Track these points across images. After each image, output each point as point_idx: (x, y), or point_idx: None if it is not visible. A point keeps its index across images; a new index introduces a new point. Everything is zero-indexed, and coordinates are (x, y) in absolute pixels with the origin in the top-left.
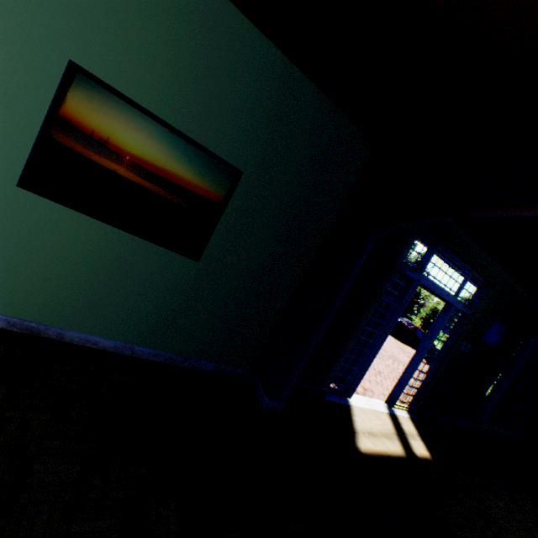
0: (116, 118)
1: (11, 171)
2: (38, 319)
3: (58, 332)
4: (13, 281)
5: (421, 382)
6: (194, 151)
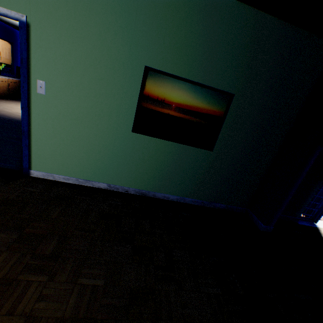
0: (166, 87)
1: (128, 126)
2: (145, 189)
3: (153, 194)
4: (134, 173)
5: None
6: (205, 91)
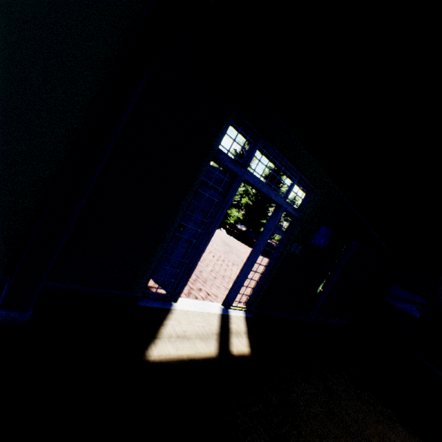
0: None
1: None
2: None
3: None
4: None
5: (258, 283)
6: None
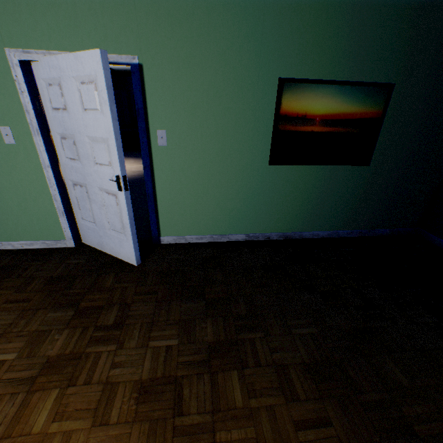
0: (307, 98)
1: (264, 159)
2: (289, 231)
3: (299, 234)
4: (275, 215)
5: None
6: (356, 90)
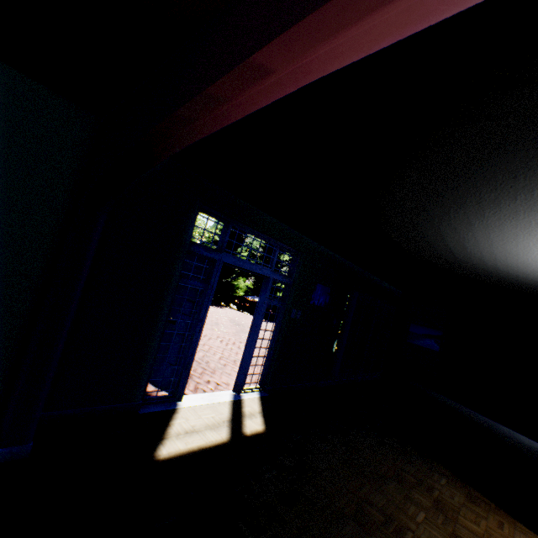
0: None
1: None
2: None
3: None
4: None
5: (266, 359)
6: None
